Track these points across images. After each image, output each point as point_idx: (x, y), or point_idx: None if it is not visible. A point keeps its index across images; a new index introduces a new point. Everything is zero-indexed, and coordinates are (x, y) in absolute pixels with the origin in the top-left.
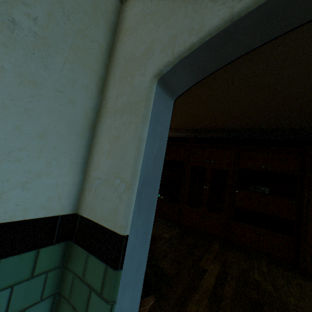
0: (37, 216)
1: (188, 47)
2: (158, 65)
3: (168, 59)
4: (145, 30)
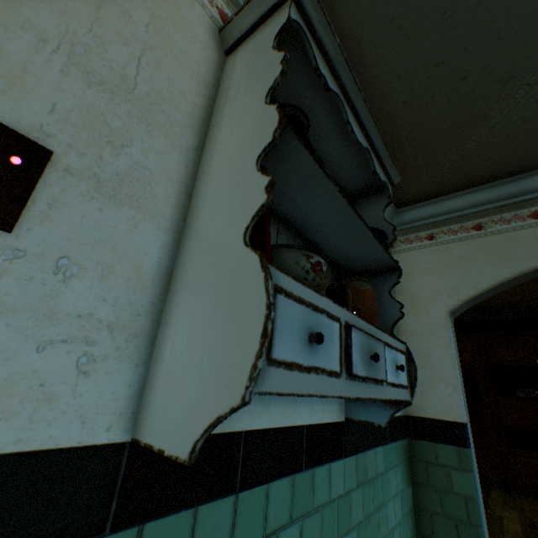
0: (397, 414)
1: (469, 297)
2: (447, 305)
3: (455, 302)
4: (425, 279)
